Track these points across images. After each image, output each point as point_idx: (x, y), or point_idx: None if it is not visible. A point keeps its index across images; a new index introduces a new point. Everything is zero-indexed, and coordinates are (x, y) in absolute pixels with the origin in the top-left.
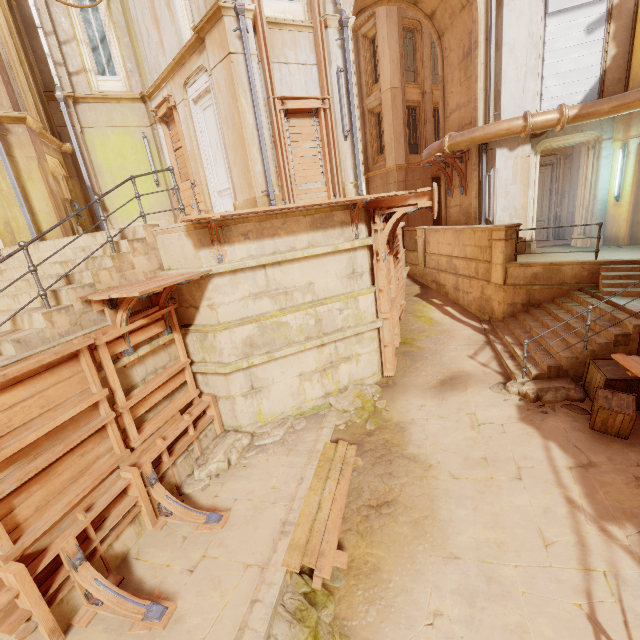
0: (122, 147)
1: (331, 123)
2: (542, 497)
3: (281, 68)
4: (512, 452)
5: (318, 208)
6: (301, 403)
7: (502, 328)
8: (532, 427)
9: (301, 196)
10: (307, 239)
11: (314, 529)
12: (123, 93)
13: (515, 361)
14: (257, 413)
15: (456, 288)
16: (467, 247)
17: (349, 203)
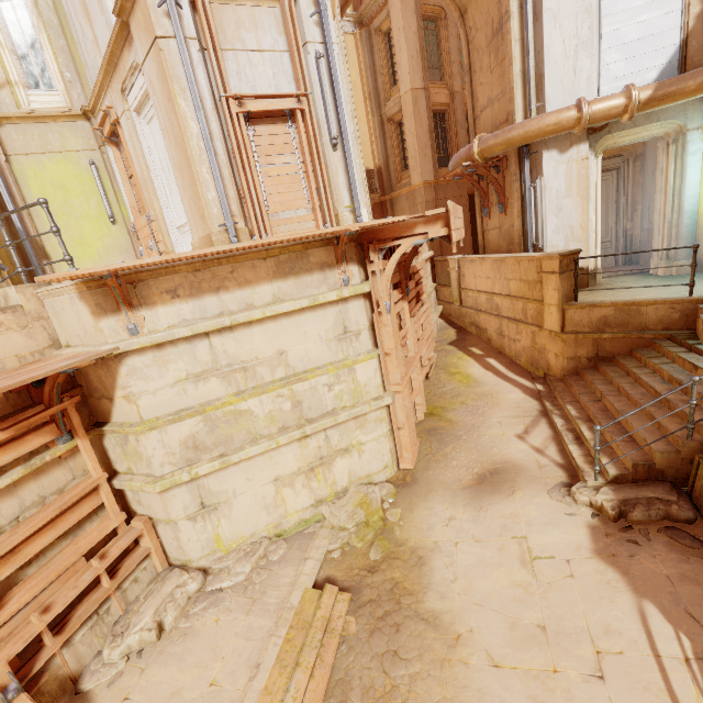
0: (63, 177)
1: (313, 128)
2: None
3: (237, 57)
4: (586, 618)
5: (284, 246)
6: (280, 518)
7: (562, 392)
8: (615, 570)
9: (279, 228)
10: (271, 291)
11: None
12: (62, 110)
13: (582, 447)
14: (214, 539)
15: (500, 333)
16: (511, 282)
17: (331, 236)
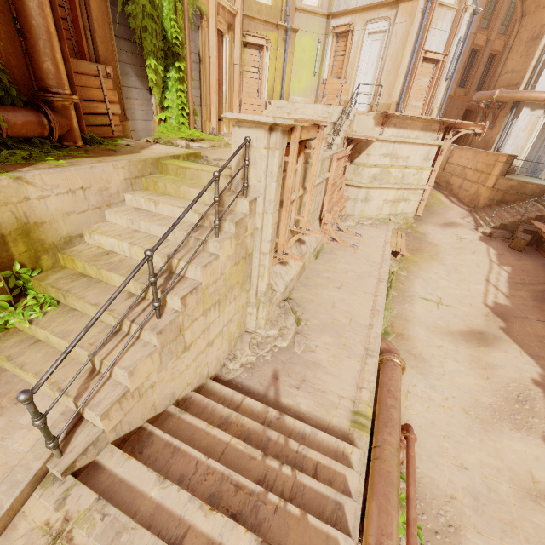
0: (306, 46)
1: (442, 69)
2: (481, 258)
3: (431, 31)
4: (473, 247)
5: (428, 120)
6: (379, 214)
7: (481, 210)
8: (484, 242)
9: (409, 108)
10: (416, 134)
11: (397, 245)
12: (317, 8)
13: (484, 222)
14: (362, 211)
15: (460, 187)
16: (479, 163)
17: (442, 121)
